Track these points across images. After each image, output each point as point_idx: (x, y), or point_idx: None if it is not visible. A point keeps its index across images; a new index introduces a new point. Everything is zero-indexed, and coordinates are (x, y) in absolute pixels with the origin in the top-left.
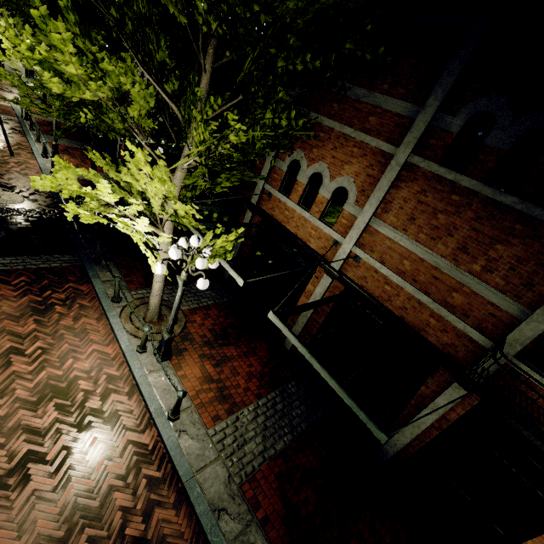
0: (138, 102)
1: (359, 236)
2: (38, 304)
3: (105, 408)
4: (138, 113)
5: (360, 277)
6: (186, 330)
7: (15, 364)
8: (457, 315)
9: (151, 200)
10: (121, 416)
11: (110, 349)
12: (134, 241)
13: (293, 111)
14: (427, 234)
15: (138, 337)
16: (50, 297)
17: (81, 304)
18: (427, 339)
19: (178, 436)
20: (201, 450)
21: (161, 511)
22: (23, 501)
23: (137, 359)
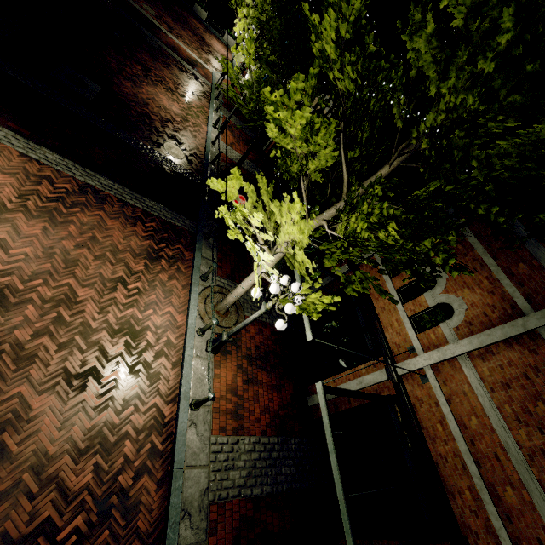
0: (320, 160)
1: (440, 361)
2: (153, 251)
3: (154, 365)
4: (315, 167)
5: (417, 397)
6: (239, 335)
7: (118, 292)
8: (499, 511)
9: (281, 233)
10: (160, 380)
11: (179, 317)
12: (254, 269)
13: (454, 260)
14: (514, 410)
15: (202, 320)
16: (163, 249)
17: (179, 267)
18: (450, 506)
19: (189, 425)
20: (199, 450)
21: (148, 479)
22: (74, 403)
23: (193, 338)
